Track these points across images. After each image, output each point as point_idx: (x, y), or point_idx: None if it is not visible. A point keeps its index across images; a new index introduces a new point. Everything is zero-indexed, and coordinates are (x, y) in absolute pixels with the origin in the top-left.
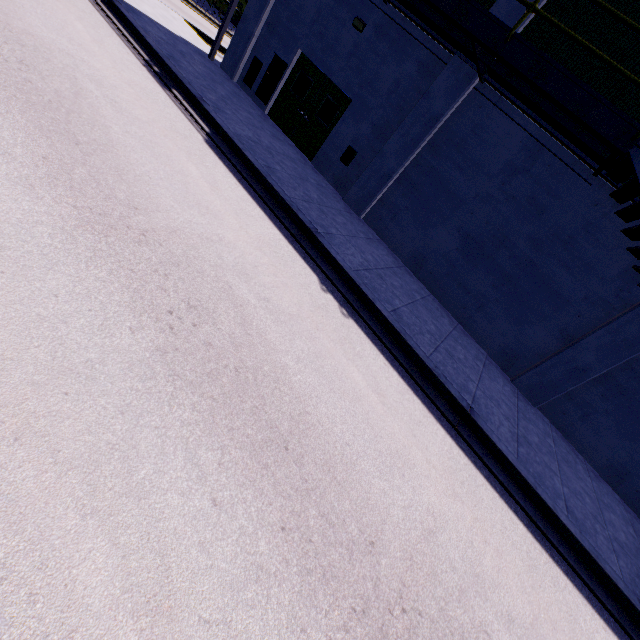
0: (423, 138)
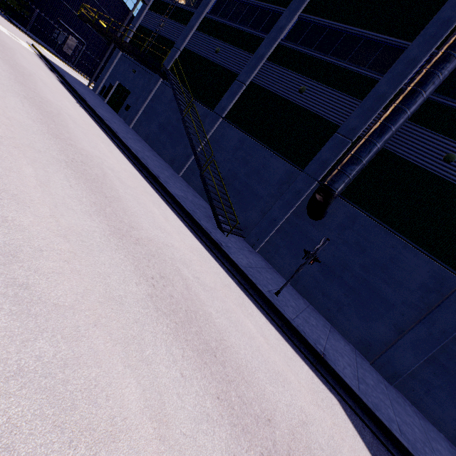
0: (148, 97)
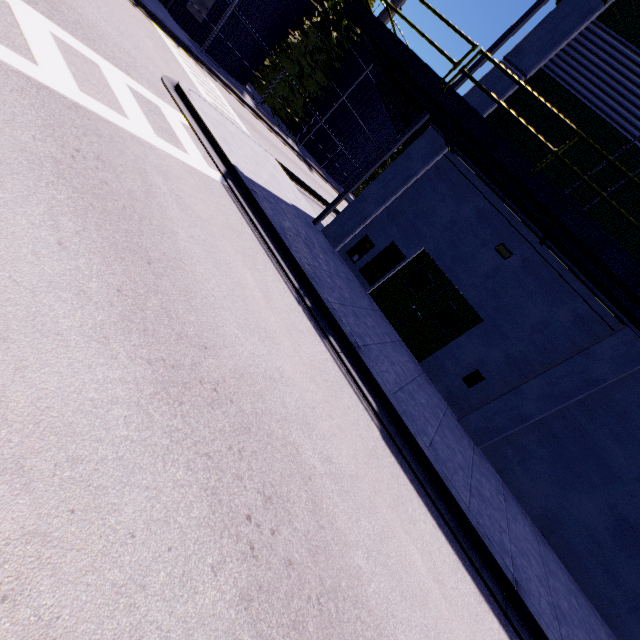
0: (576, 396)
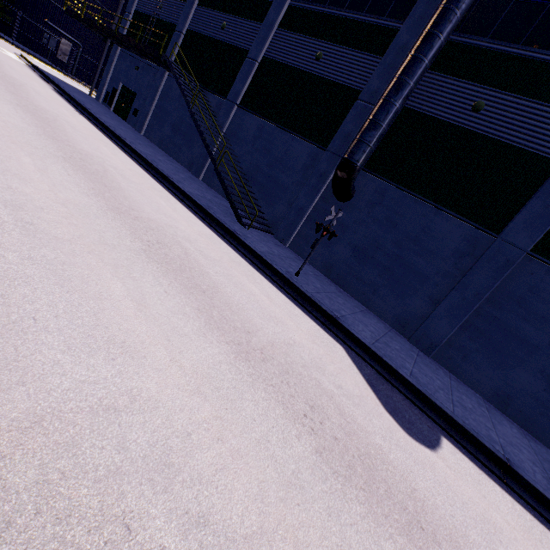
0: (155, 96)
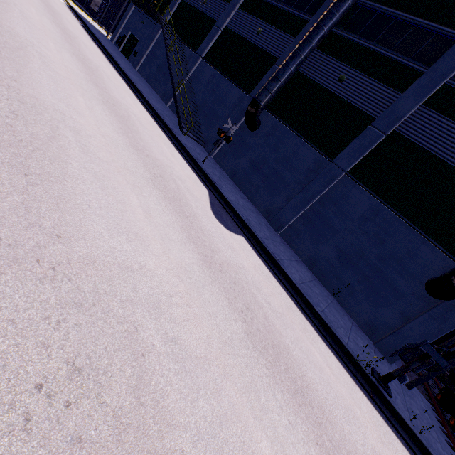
0: (151, 44)
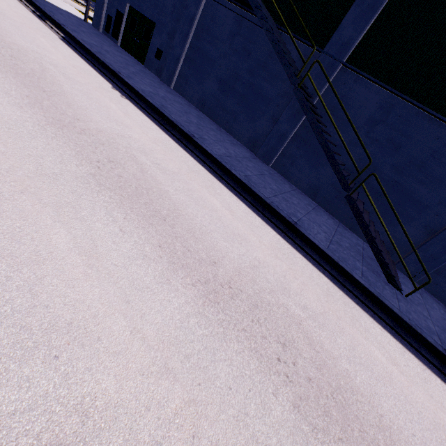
0: (189, 31)
